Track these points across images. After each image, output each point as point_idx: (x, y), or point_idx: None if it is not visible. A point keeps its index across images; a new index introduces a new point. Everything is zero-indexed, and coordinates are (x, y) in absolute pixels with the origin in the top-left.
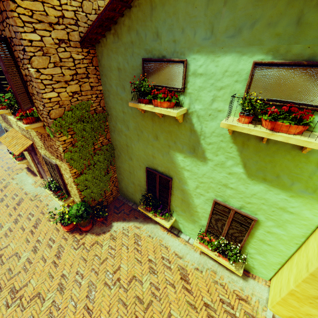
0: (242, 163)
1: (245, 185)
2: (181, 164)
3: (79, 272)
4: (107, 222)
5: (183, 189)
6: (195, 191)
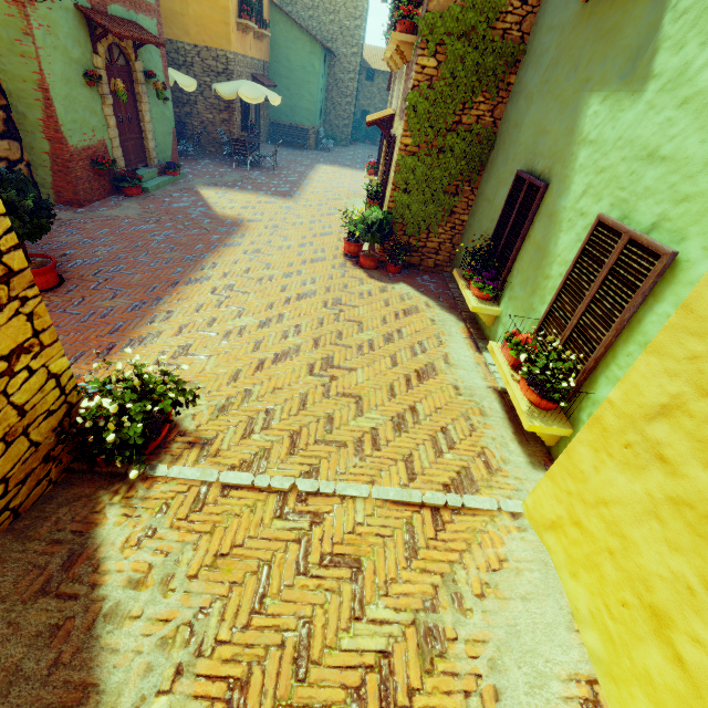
0: None
1: (705, 130)
2: (586, 129)
3: (315, 279)
4: (396, 278)
5: (553, 212)
6: (574, 208)
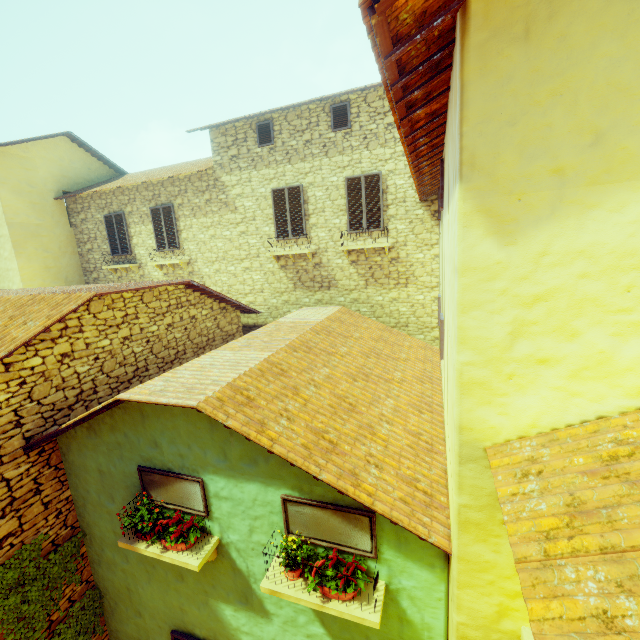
0: (318, 618)
1: None
2: (233, 623)
3: None
4: None
5: None
6: None
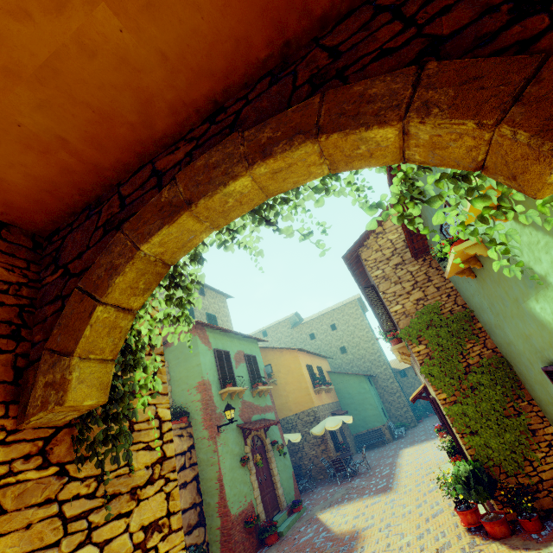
0: None
1: None
2: (548, 318)
3: None
4: (543, 537)
5: None
6: None
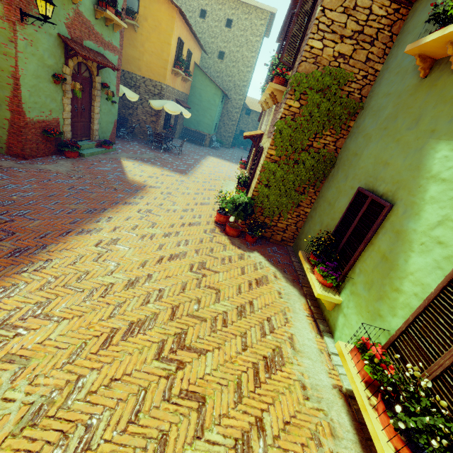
0: None
1: None
2: (435, 168)
3: (188, 241)
4: (252, 246)
5: (400, 230)
6: (428, 234)
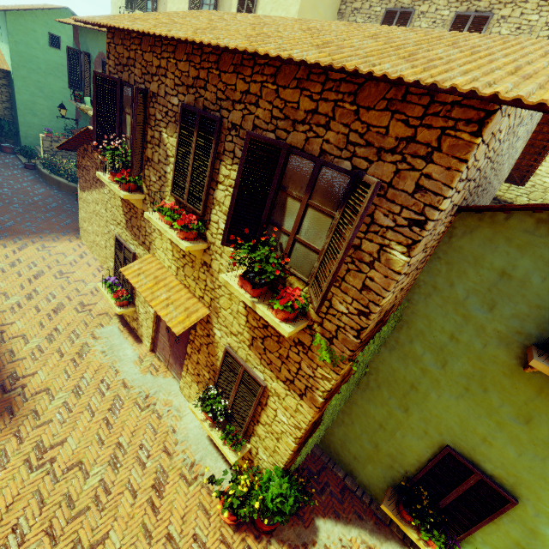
0: None
1: None
2: None
3: None
4: (304, 514)
5: (537, 531)
6: None
